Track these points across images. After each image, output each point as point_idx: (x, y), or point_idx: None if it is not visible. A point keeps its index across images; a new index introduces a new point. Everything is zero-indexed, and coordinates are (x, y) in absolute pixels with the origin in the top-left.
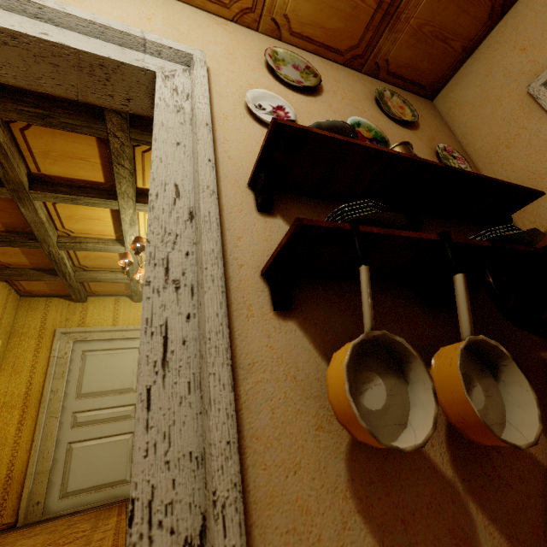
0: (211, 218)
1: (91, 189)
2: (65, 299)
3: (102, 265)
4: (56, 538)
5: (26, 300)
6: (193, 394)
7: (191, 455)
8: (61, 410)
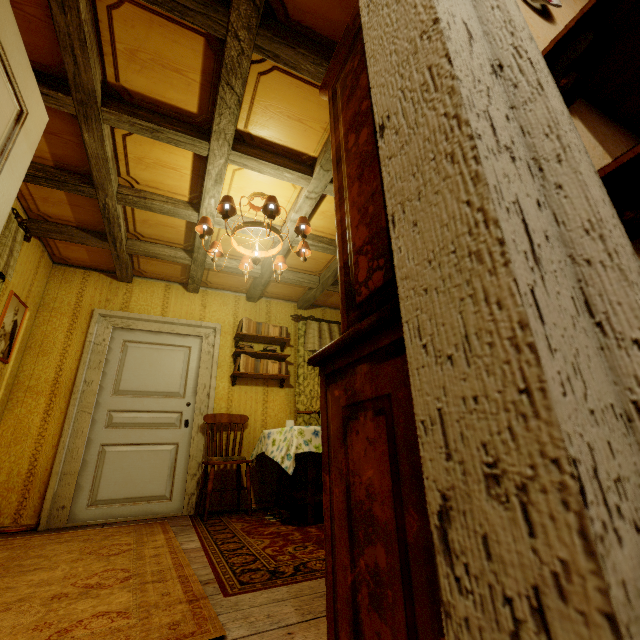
0: (543, 69)
1: (178, 121)
2: (106, 275)
3: (162, 236)
4: (95, 547)
5: (60, 269)
6: (583, 317)
7: (613, 409)
8: (95, 406)
